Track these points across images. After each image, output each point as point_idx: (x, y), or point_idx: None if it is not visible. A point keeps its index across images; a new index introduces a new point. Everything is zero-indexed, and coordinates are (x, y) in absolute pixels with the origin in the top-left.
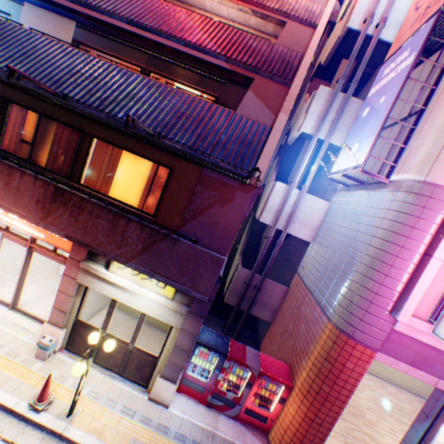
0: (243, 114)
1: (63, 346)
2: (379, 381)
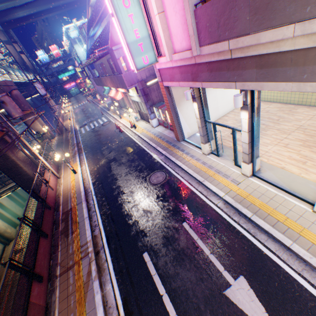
0: (110, 21)
1: (140, 119)
2: None
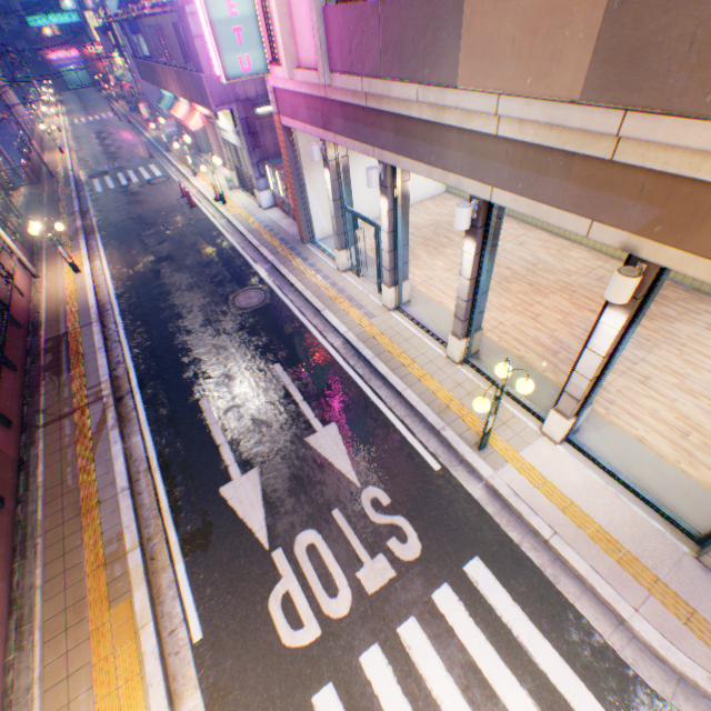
0: None
1: (240, 186)
2: (563, 248)
